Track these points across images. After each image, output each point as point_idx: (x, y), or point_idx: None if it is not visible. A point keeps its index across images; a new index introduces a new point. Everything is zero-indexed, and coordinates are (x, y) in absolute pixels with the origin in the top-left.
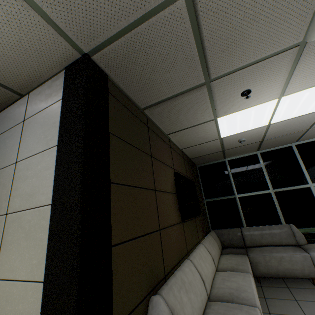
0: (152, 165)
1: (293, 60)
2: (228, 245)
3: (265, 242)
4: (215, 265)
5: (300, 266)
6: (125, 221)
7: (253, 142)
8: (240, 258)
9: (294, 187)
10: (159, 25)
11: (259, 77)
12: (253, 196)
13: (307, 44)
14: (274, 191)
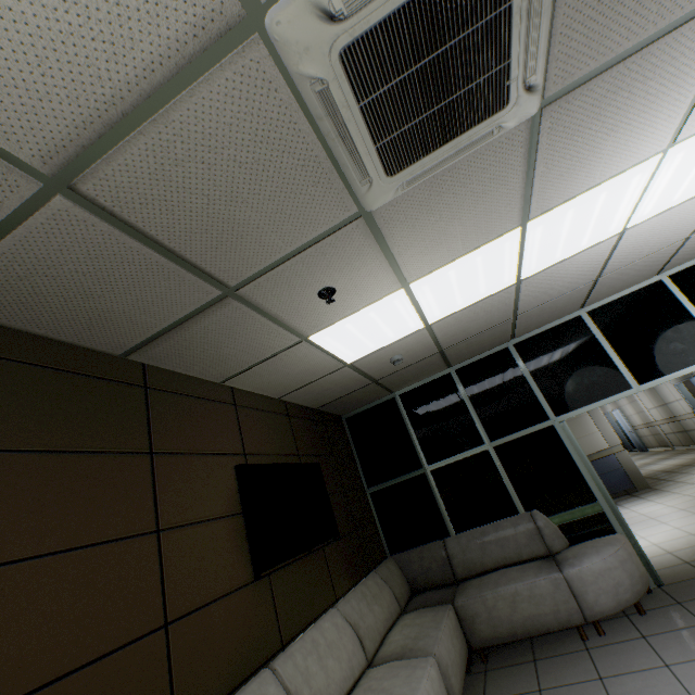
0: (153, 473)
1: (372, 236)
2: (423, 586)
3: (491, 563)
4: (366, 652)
5: (550, 603)
6: (16, 650)
7: (427, 357)
8: (431, 617)
9: (527, 431)
10: (42, 236)
11: (331, 268)
12: (458, 463)
13: (374, 212)
14: (494, 446)
